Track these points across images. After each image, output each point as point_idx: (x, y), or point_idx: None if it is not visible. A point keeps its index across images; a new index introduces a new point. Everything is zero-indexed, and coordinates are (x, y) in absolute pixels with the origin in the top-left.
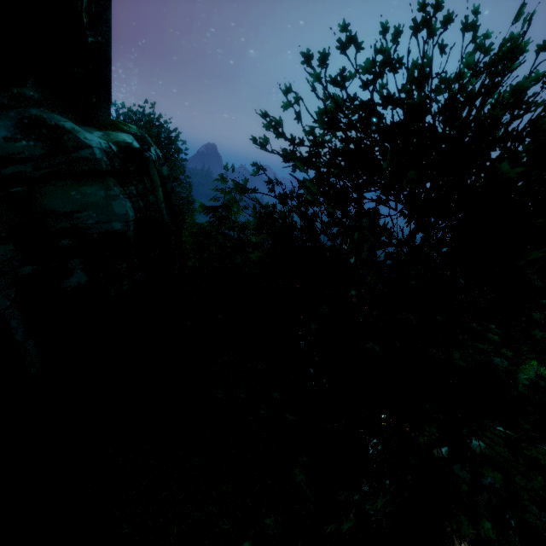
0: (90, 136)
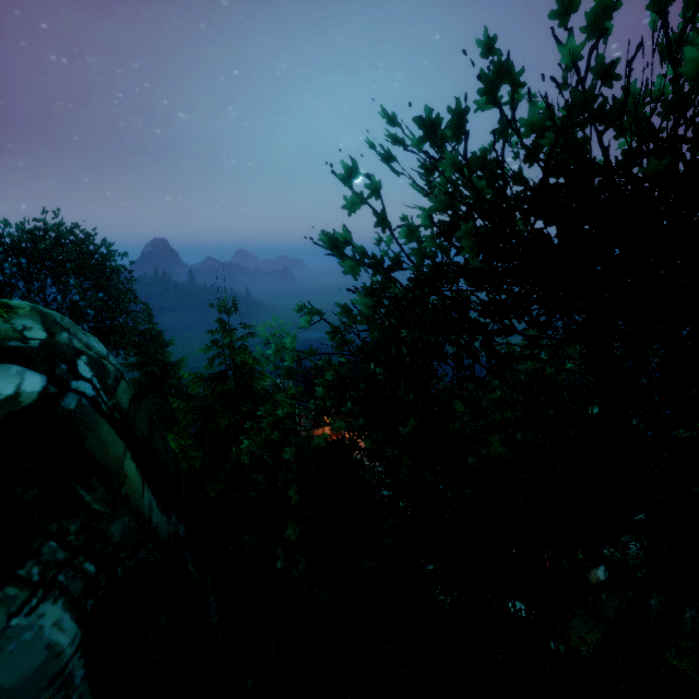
0: None
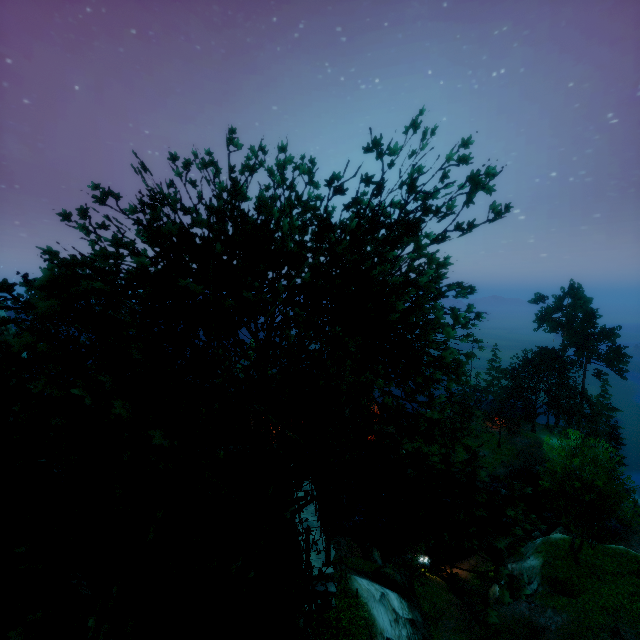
0: None
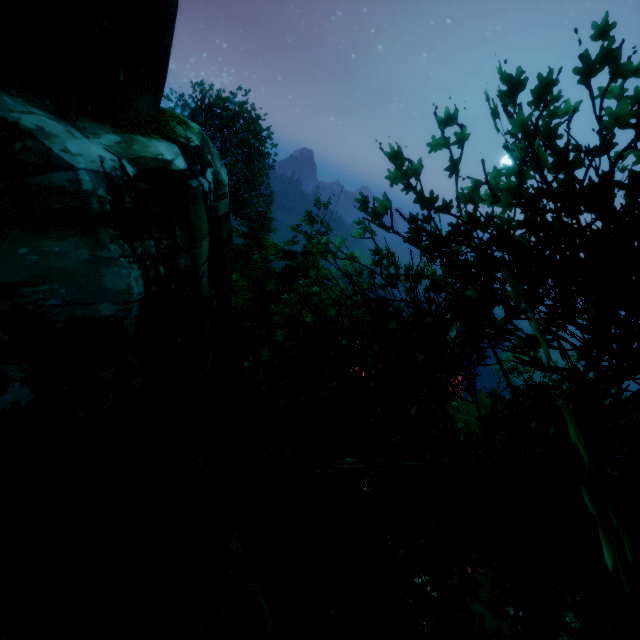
0: (80, 144)
